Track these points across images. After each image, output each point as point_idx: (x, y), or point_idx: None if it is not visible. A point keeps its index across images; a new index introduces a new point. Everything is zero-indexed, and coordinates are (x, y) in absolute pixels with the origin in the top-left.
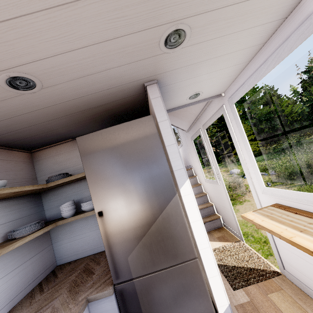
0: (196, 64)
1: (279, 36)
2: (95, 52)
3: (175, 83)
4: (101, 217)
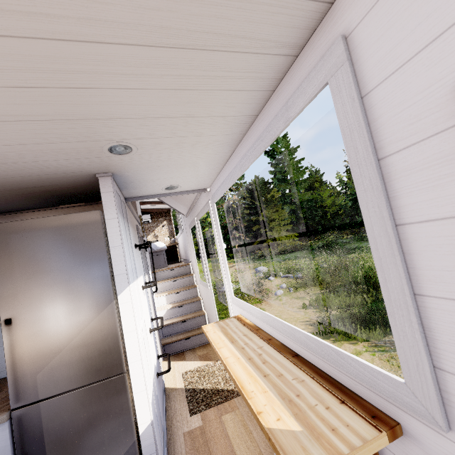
0: (158, 166)
1: (234, 160)
2: (22, 149)
3: (139, 177)
4: (8, 326)
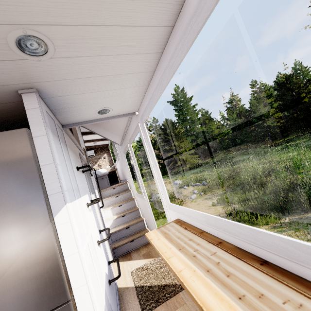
0: (85, 79)
1: (161, 67)
2: None
3: (68, 96)
4: None
